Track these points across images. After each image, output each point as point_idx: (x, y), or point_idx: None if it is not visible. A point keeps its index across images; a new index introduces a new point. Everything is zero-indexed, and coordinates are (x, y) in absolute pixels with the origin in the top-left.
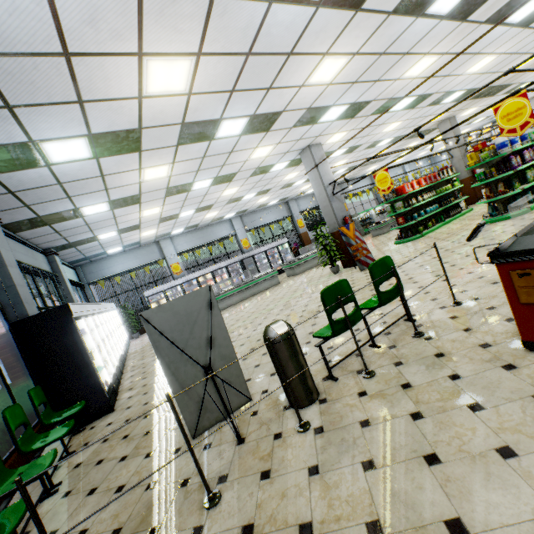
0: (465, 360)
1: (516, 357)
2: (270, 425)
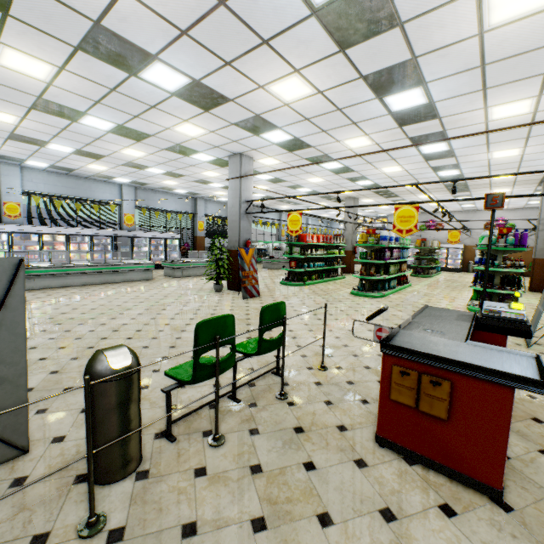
0: (322, 444)
1: (367, 451)
2: (37, 512)
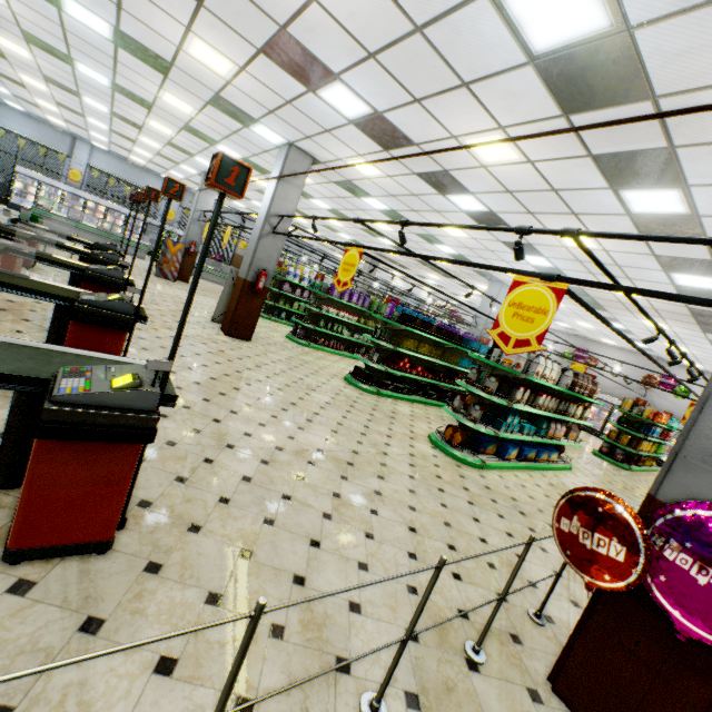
0: None
1: None
2: None
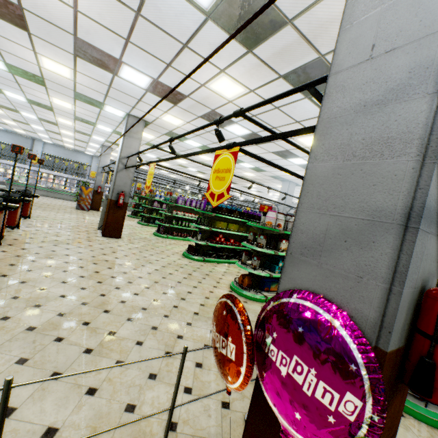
0: None
1: None
2: None
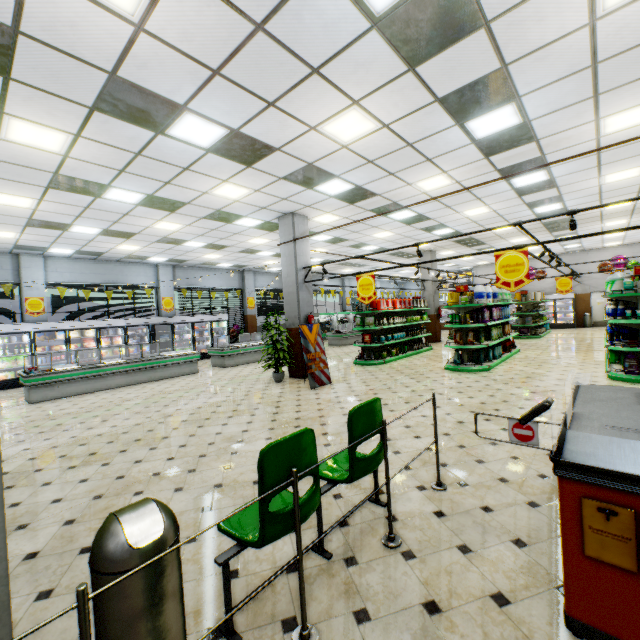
0: (477, 636)
1: None
2: None
